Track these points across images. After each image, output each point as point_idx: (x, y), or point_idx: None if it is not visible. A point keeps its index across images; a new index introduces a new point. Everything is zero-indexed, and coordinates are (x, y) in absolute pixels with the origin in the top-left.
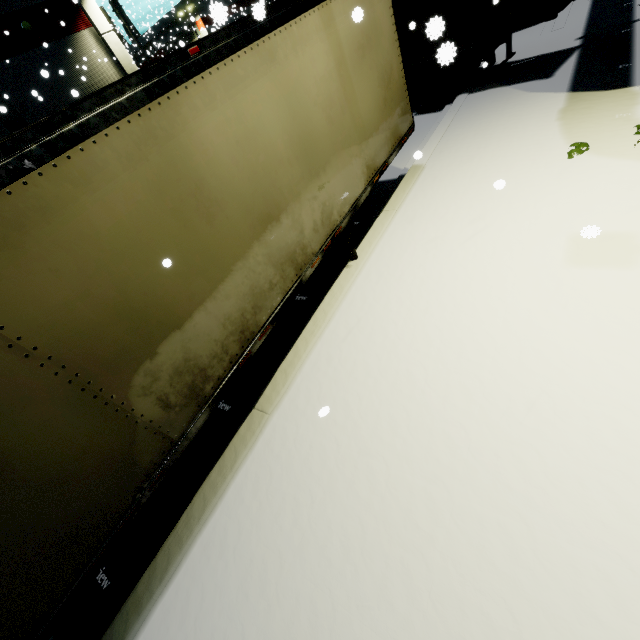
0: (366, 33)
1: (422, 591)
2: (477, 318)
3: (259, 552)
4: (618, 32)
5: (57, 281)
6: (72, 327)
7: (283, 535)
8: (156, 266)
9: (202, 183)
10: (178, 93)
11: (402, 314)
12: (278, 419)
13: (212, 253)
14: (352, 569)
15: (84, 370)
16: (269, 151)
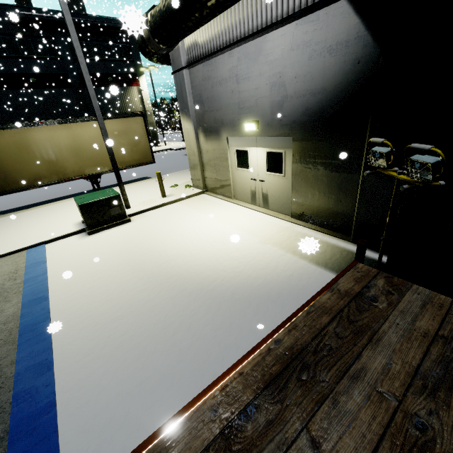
0: (124, 130)
1: None
2: None
3: None
4: None
5: None
6: None
7: None
8: (7, 156)
9: (30, 146)
10: (32, 128)
11: None
12: (26, 211)
13: (26, 160)
14: None
15: None
16: (59, 146)
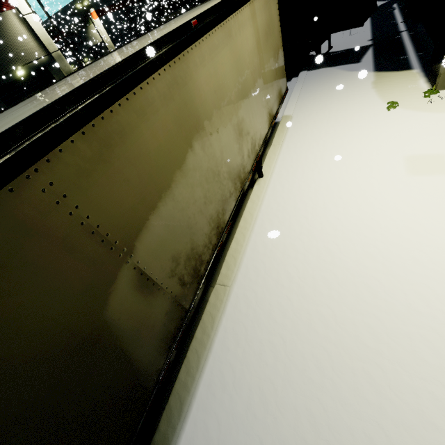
0: (268, 24)
1: (384, 386)
2: (362, 210)
3: (254, 383)
4: (393, 37)
5: (128, 189)
6: (136, 225)
7: (269, 368)
8: (178, 179)
9: (199, 119)
10: (188, 52)
11: (308, 211)
12: (238, 289)
13: (204, 170)
14: (329, 381)
15: (142, 259)
16: (229, 99)
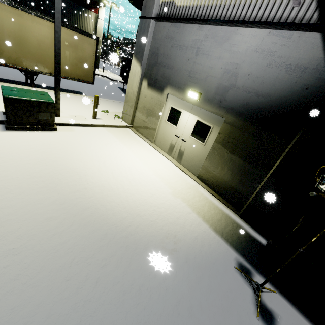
0: (75, 44)
1: None
2: None
3: None
4: None
5: None
6: None
7: None
8: None
9: None
10: None
11: None
12: None
13: None
14: None
15: None
16: (1, 27)
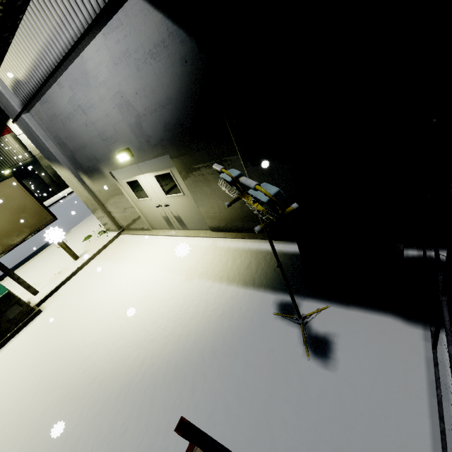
0: None
1: None
2: None
3: None
4: None
5: None
6: None
7: None
8: None
9: None
10: None
11: None
12: None
13: None
14: None
15: None
16: None
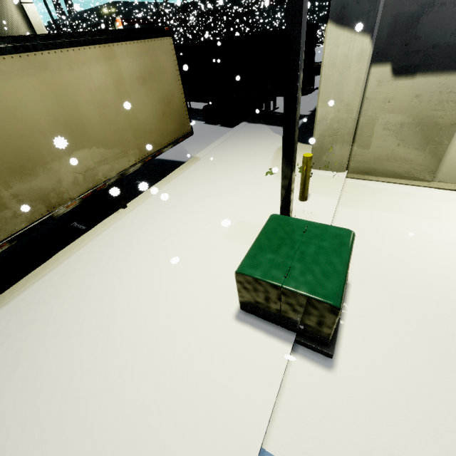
0: (149, 70)
1: (7, 452)
2: (163, 262)
3: None
4: None
5: None
6: None
7: None
8: None
9: None
10: None
11: (126, 251)
12: None
13: None
14: None
15: None
16: (29, 124)
